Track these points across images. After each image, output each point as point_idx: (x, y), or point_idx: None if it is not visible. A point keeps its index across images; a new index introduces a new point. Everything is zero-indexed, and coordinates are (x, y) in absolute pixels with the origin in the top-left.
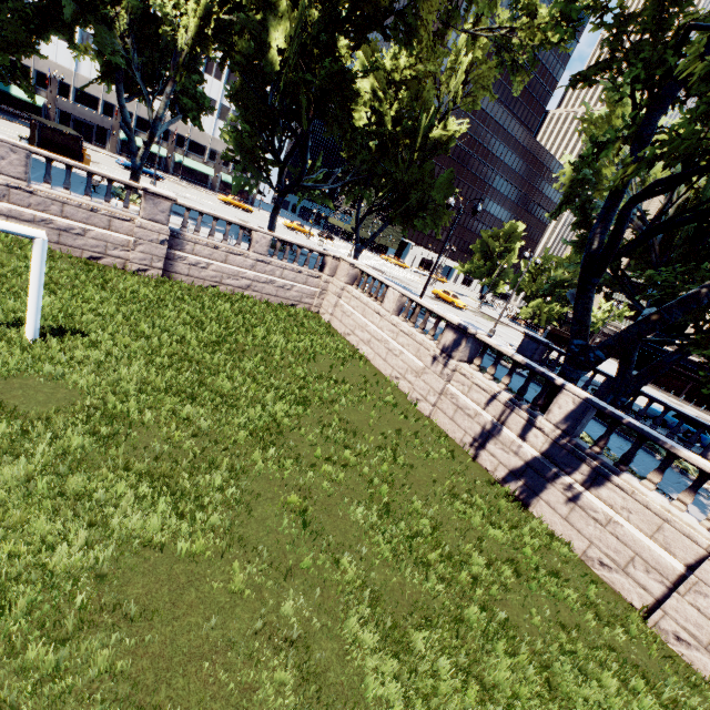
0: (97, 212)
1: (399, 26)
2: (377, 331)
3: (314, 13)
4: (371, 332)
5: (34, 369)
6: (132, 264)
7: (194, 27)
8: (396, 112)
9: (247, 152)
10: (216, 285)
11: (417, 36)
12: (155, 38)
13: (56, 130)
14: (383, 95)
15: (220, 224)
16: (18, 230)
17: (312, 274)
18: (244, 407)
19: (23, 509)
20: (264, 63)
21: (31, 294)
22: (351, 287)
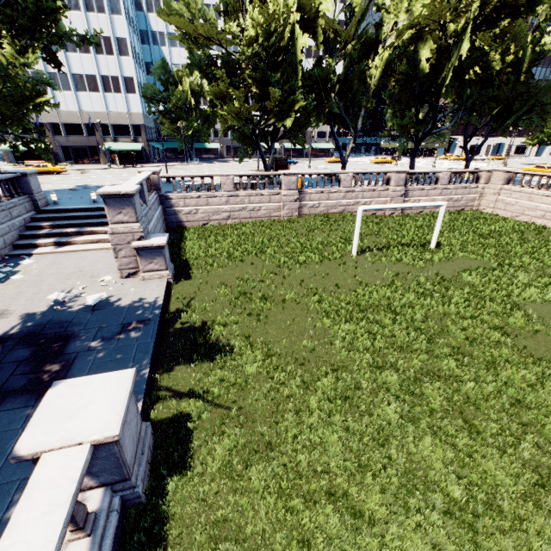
0: (374, 191)
1: (521, 4)
2: (550, 207)
3: (452, 28)
4: (543, 209)
5: (454, 257)
6: (388, 212)
7: (378, 73)
8: (498, 54)
9: (402, 128)
10: (422, 210)
11: (540, 4)
12: (347, 88)
13: (279, 158)
14: (487, 48)
15: (373, 177)
16: (440, 204)
17: (472, 187)
18: (541, 257)
19: (547, 287)
20: (417, 72)
21: (437, 229)
22: (507, 186)
